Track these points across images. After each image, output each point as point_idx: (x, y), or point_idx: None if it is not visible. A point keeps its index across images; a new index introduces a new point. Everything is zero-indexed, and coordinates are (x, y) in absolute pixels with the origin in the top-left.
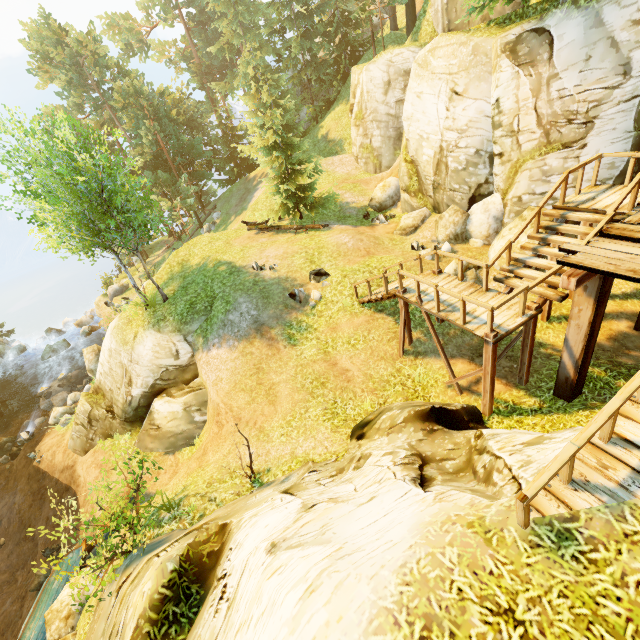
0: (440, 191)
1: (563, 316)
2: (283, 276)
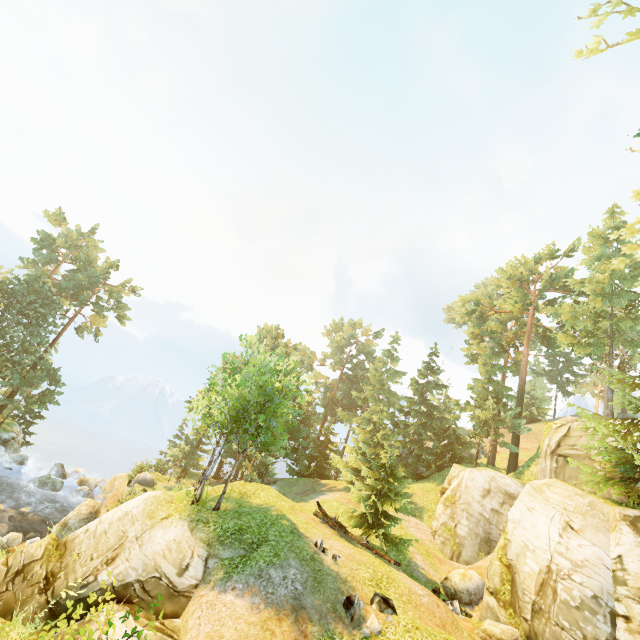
0: (541, 618)
1: None
2: (343, 574)
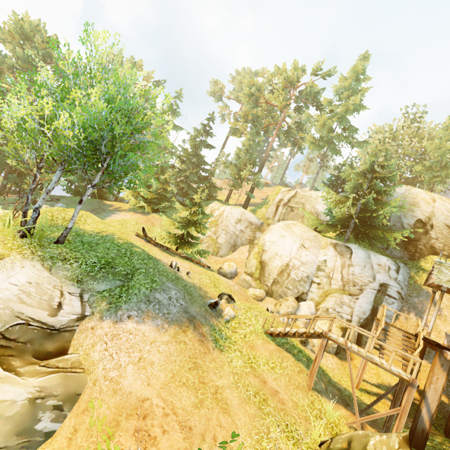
0: (278, 285)
1: (363, 389)
2: (197, 284)
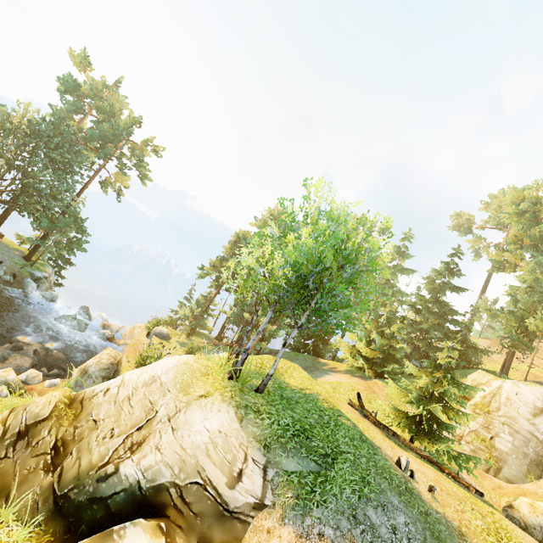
0: None
1: None
2: (453, 522)
